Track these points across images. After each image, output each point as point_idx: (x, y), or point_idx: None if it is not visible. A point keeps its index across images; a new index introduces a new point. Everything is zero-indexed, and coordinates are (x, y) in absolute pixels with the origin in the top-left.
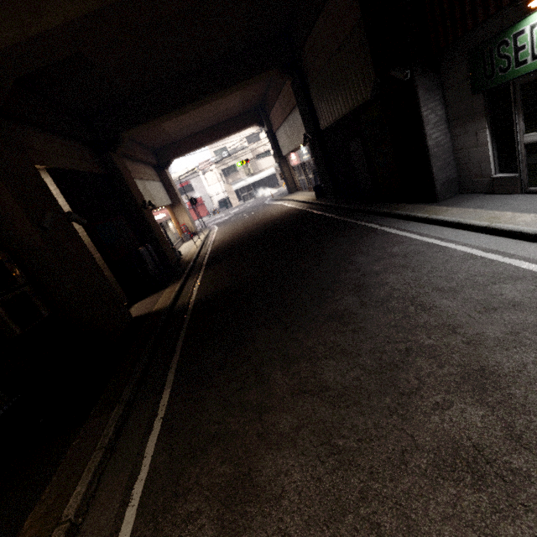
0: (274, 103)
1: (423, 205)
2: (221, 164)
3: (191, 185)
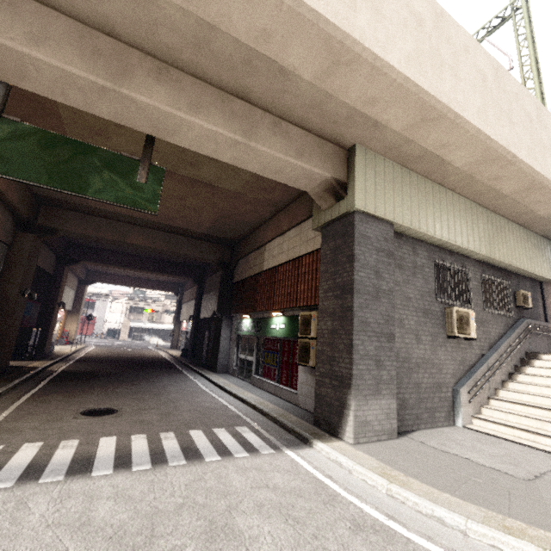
0: (189, 289)
1: (211, 372)
2: (133, 301)
3: (95, 303)
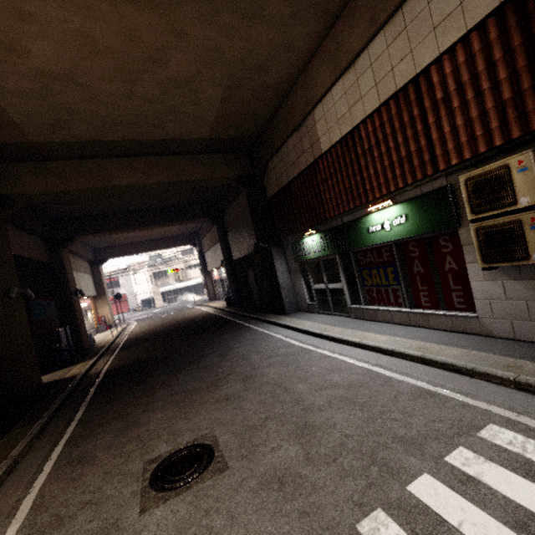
0: (206, 234)
1: (279, 315)
2: (153, 267)
3: (119, 281)
